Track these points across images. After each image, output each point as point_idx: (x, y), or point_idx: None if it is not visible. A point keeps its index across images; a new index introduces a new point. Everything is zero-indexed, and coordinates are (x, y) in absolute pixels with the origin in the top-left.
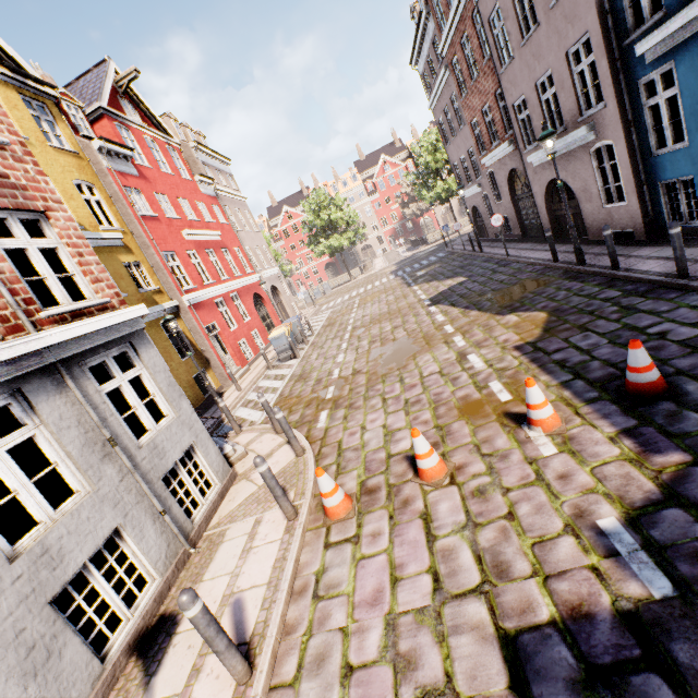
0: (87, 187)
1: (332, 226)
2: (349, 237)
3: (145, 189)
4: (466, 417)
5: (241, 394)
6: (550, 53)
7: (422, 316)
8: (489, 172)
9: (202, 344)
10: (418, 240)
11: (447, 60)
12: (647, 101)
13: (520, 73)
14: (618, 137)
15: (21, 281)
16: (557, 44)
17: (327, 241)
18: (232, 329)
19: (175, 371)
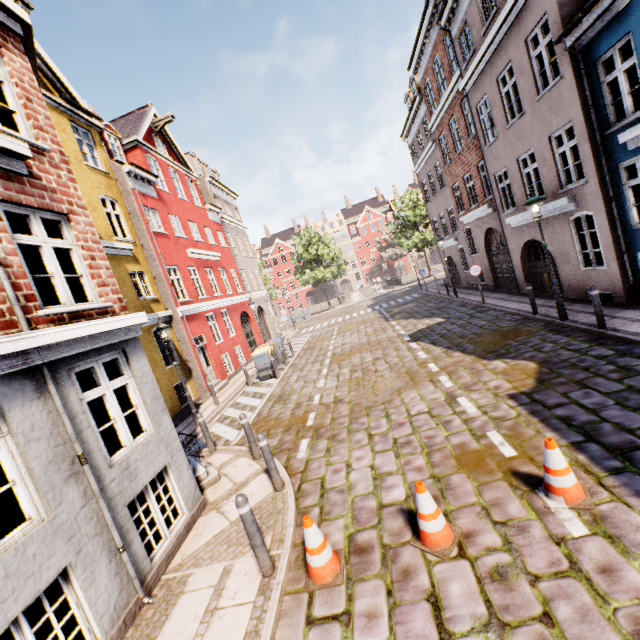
0: (111, 202)
1: (318, 260)
2: (332, 271)
3: (161, 210)
4: (466, 469)
5: (218, 408)
6: (533, 136)
7: (403, 351)
8: (466, 229)
9: (188, 354)
10: (393, 280)
11: (435, 136)
12: (627, 182)
13: (503, 150)
14: (599, 210)
15: (27, 277)
16: (541, 129)
17: (312, 272)
18: (218, 343)
19: (157, 378)
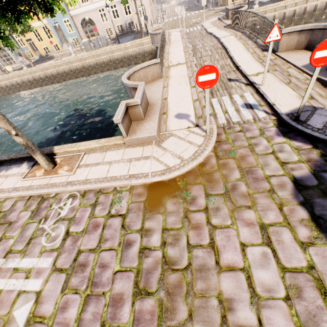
0: None
1: None
2: None
3: None
4: None
5: None
6: None
7: None
8: None
9: None
10: None
11: None
12: None
13: None
14: None
15: None
16: None
17: None
18: None
19: None
